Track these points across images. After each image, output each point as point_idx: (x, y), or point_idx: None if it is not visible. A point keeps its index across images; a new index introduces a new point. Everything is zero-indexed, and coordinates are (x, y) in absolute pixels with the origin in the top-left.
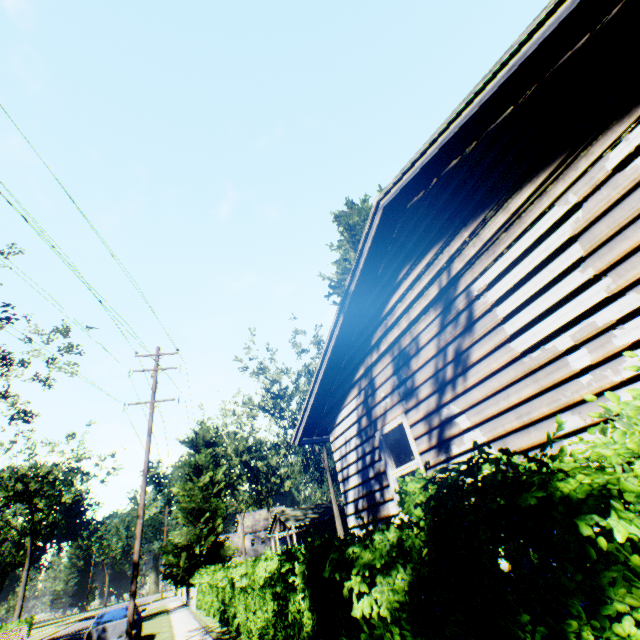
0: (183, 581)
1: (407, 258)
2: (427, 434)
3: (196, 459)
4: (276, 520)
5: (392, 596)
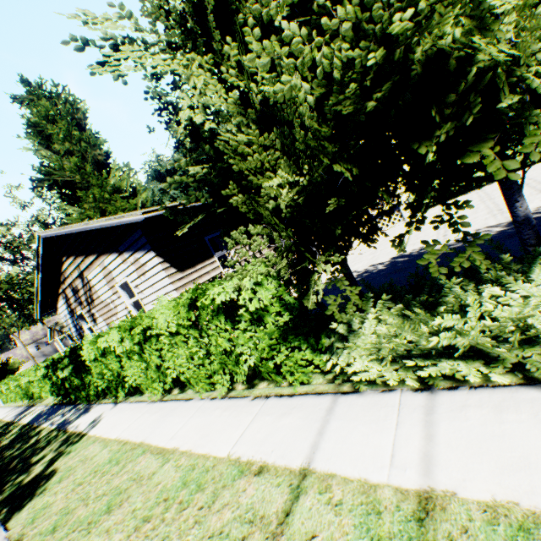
0: None
1: (64, 254)
2: (91, 317)
3: None
4: (53, 330)
5: (70, 371)
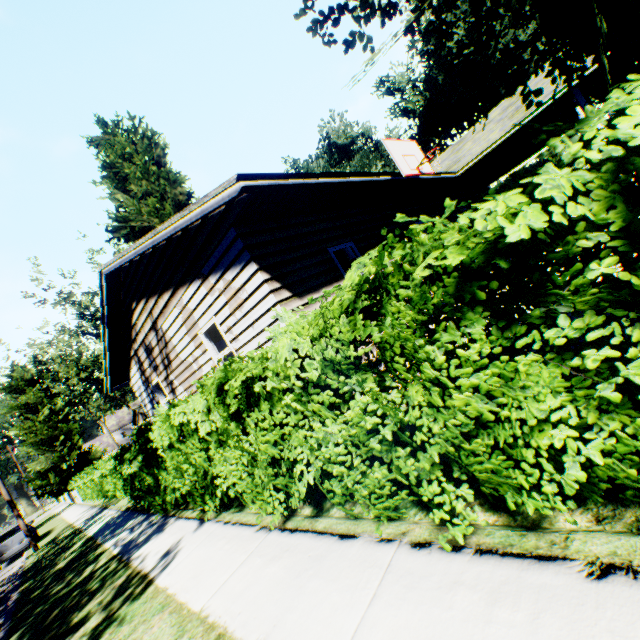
0: (62, 491)
1: (134, 298)
2: (168, 386)
3: (24, 400)
4: (138, 414)
5: (139, 463)
